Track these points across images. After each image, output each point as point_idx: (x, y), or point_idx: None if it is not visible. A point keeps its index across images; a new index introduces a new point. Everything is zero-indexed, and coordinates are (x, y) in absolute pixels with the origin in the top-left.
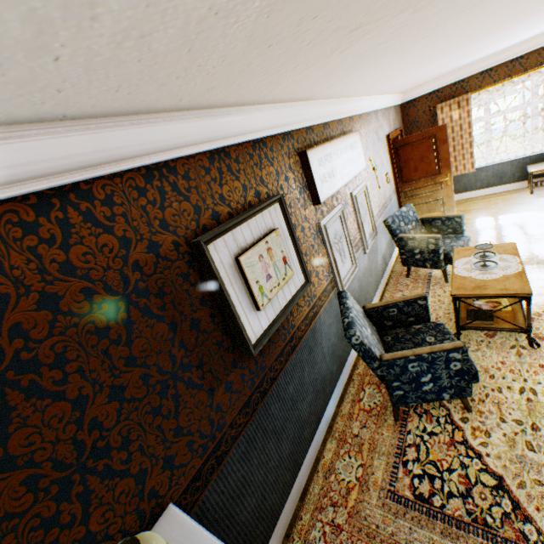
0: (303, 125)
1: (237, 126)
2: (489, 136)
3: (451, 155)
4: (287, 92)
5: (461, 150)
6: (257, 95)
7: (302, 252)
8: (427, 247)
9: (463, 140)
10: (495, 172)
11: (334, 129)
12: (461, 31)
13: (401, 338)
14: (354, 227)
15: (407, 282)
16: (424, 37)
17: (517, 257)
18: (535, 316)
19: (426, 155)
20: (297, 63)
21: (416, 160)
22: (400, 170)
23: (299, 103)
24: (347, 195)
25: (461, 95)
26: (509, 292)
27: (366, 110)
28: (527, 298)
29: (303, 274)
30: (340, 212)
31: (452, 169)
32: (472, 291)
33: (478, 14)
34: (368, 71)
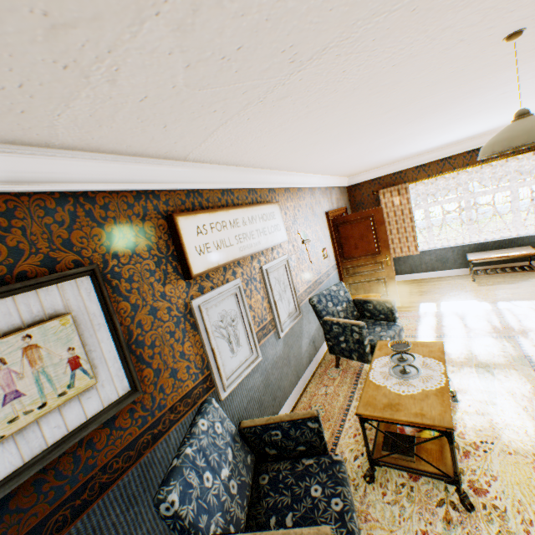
0: (181, 186)
1: (15, 169)
2: (429, 222)
3: (396, 237)
4: (103, 137)
5: (405, 232)
6: (24, 130)
7: (145, 342)
8: (351, 335)
9: (405, 224)
10: (439, 257)
11: (242, 197)
12: (342, 106)
13: (281, 482)
14: (264, 305)
15: (336, 374)
16: (280, 98)
17: (442, 363)
18: (471, 448)
19: (365, 234)
20: (10, 77)
21: (356, 237)
22: (341, 246)
23: (168, 161)
24: (255, 268)
25: (400, 184)
26: (425, 421)
27: (296, 185)
28: (448, 434)
29: (129, 378)
30: (236, 289)
31: (398, 250)
32: (382, 411)
33: (341, 82)
34: (243, 135)
